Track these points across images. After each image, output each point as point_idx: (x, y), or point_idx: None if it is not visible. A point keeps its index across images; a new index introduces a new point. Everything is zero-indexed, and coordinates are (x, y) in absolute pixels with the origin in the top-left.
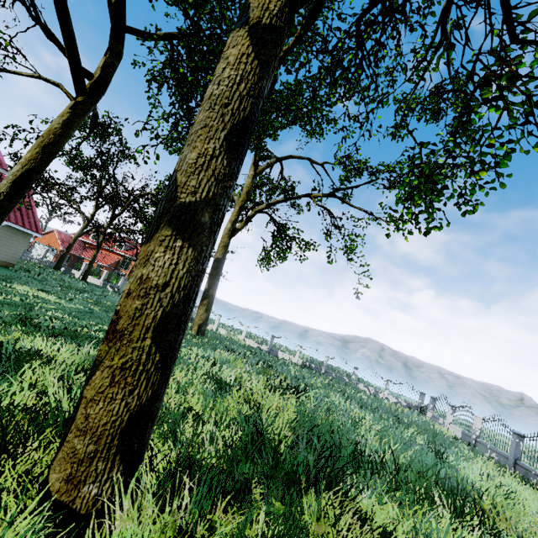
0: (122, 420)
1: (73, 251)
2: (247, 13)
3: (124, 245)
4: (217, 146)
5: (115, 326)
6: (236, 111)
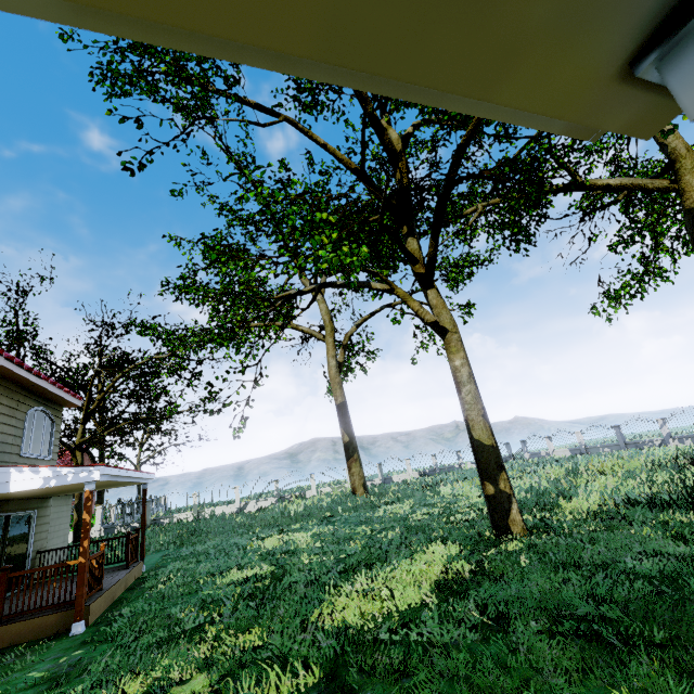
0: None
1: None
2: None
3: None
4: None
5: None
6: None
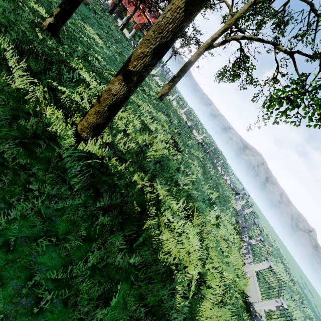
0: (95, 124)
1: (123, 1)
2: None
3: (151, 14)
4: (149, 51)
5: (100, 98)
6: (163, 37)
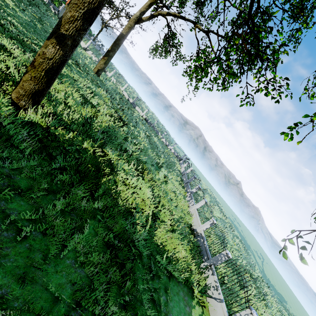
0: (33, 91)
1: None
2: None
3: None
4: (79, 16)
5: (34, 63)
6: (90, 3)
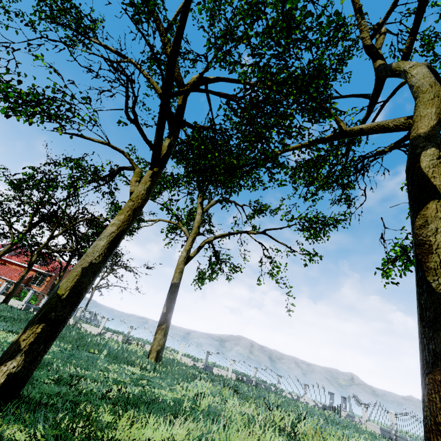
0: None
1: None
2: (438, 191)
3: (51, 262)
4: None
5: None
6: None
